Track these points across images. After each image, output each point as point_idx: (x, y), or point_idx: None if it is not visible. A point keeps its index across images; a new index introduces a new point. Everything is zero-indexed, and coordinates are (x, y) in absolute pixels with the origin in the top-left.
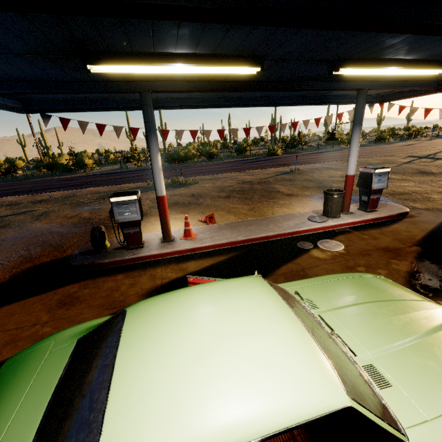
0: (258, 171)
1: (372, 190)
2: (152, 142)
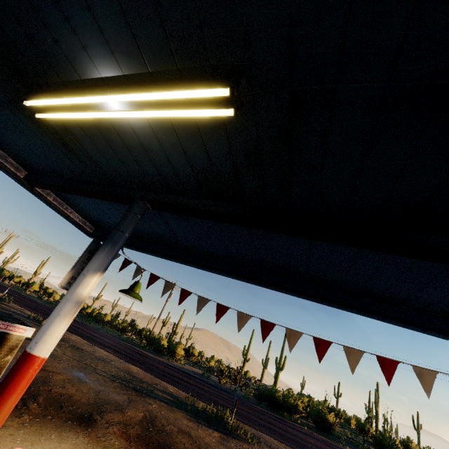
0: None
1: None
2: (97, 253)
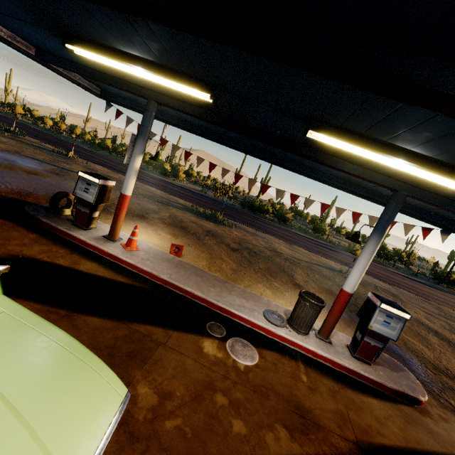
0: (305, 252)
1: (368, 328)
2: (137, 143)
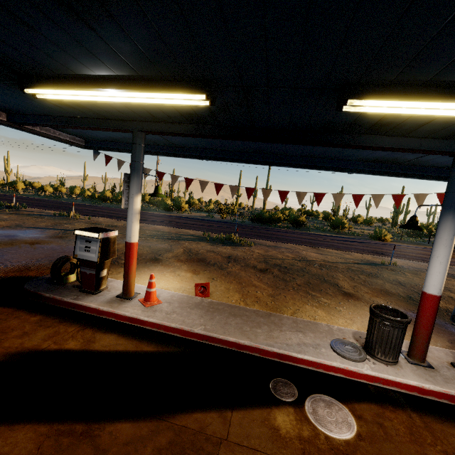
0: (336, 252)
1: None
2: (132, 182)
